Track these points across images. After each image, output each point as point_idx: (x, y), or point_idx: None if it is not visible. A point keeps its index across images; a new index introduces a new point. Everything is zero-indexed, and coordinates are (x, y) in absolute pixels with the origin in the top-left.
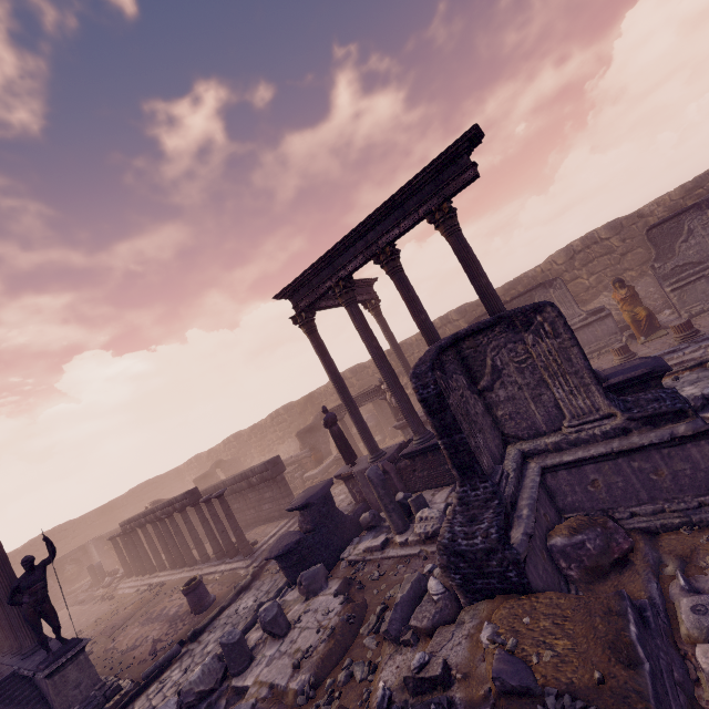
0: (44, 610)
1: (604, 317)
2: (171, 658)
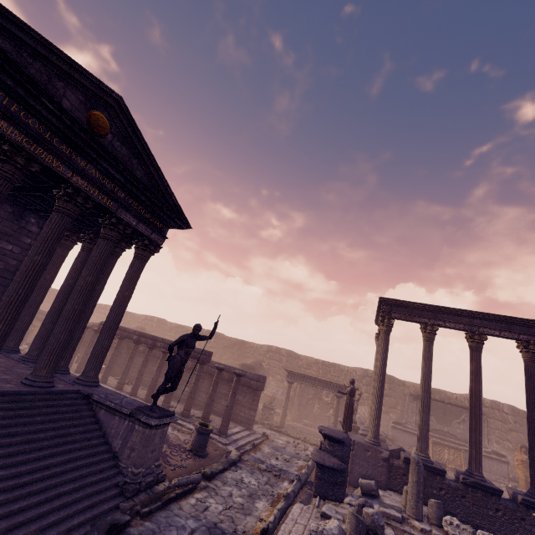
0: (181, 372)
1: (503, 461)
2: (196, 482)
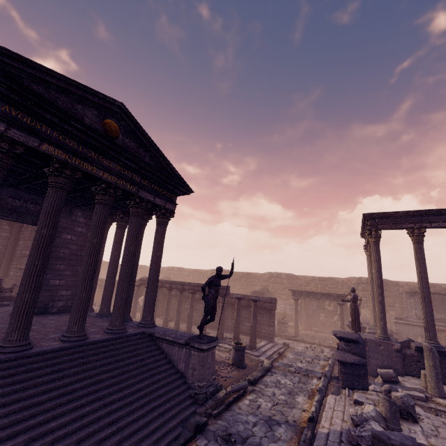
0: (215, 306)
1: None
2: (245, 388)
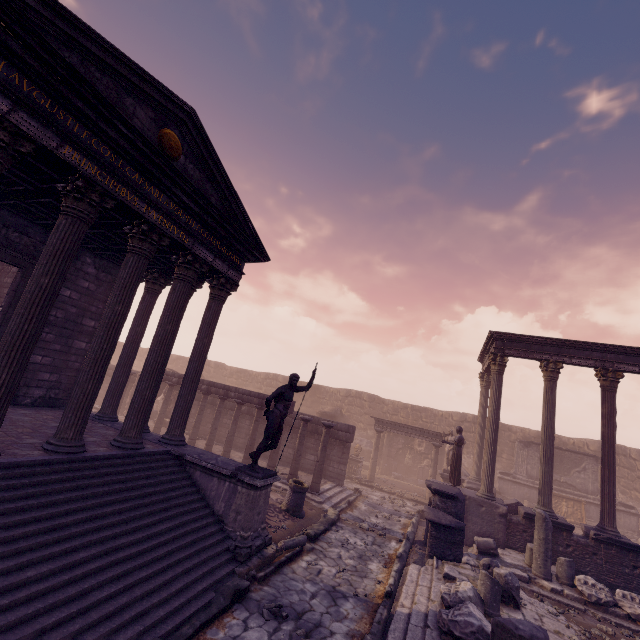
0: (280, 427)
1: (632, 513)
2: (302, 544)
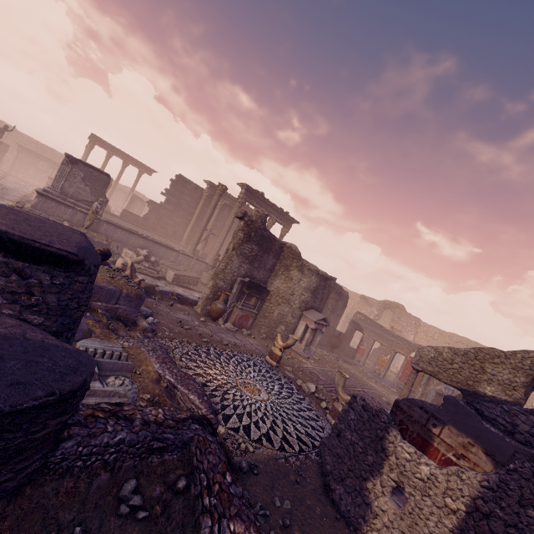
0: None
1: None
2: None
